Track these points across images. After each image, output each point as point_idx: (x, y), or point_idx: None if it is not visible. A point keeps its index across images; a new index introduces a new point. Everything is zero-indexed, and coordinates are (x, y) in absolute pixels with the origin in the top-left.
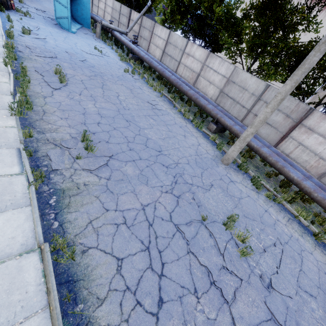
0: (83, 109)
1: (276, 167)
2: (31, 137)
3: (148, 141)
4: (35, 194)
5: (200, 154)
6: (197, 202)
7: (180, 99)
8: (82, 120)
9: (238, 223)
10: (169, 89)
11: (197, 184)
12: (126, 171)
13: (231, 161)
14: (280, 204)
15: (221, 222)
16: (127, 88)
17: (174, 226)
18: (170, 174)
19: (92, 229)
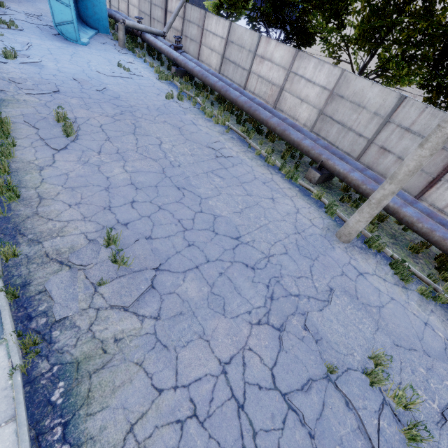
0: (105, 180)
1: (432, 240)
2: (17, 255)
3: (217, 222)
4: (22, 392)
5: (302, 230)
6: (314, 334)
7: (256, 131)
8: (105, 202)
9: (388, 363)
10: (239, 118)
11: (307, 293)
12: (186, 292)
13: (354, 236)
14: (445, 304)
15: (359, 369)
16: (174, 127)
17: (283, 398)
18: (261, 283)
19: (135, 447)
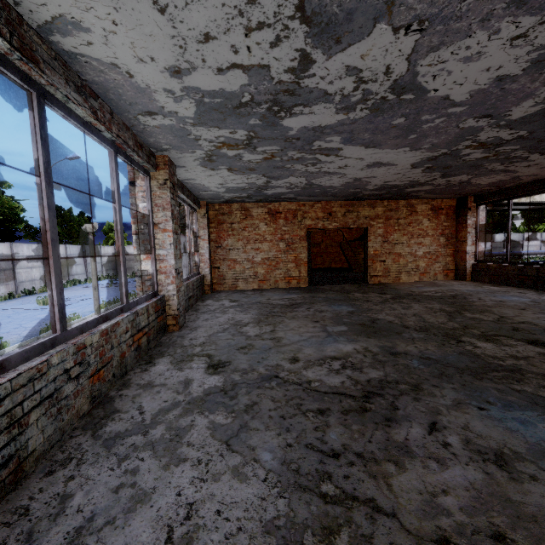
0: None
1: None
2: None
3: None
4: None
5: None
6: None
7: None
8: None
9: None
10: None
11: None
12: None
13: None
14: None
15: None
16: None
17: None
18: None
19: None
